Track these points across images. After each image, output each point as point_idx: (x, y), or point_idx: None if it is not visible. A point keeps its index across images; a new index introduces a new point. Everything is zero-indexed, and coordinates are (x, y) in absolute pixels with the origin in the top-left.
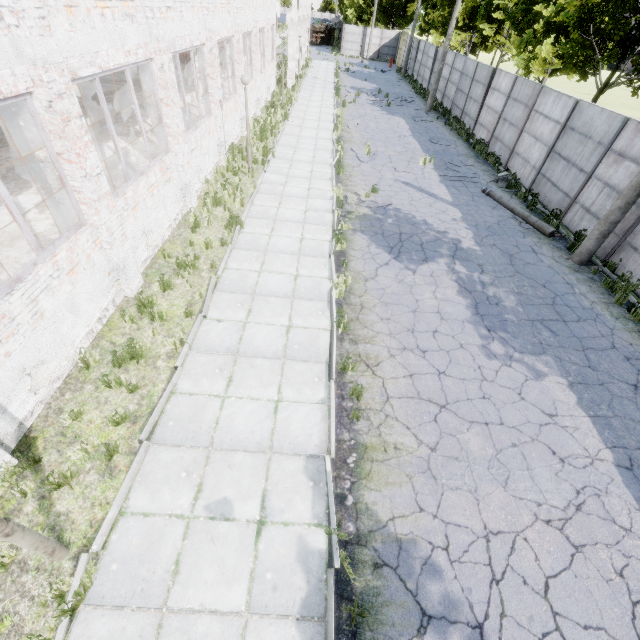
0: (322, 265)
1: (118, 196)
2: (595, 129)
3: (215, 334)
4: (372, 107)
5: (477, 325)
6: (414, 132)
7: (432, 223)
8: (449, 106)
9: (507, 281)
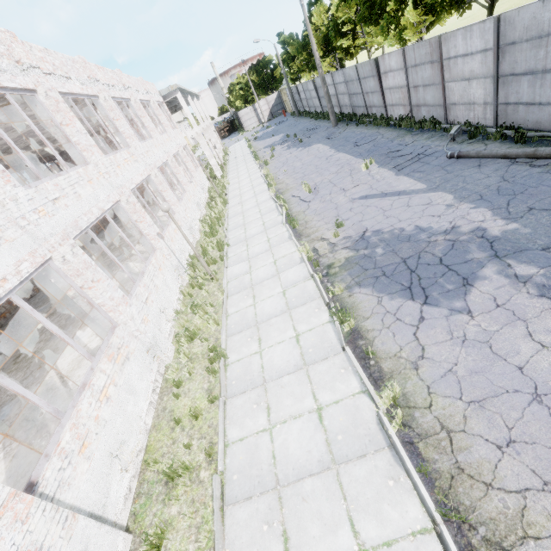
0: (341, 369)
1: (49, 456)
2: (549, 23)
3: None
4: (289, 151)
5: None
6: (336, 147)
7: (428, 225)
8: (350, 111)
9: None
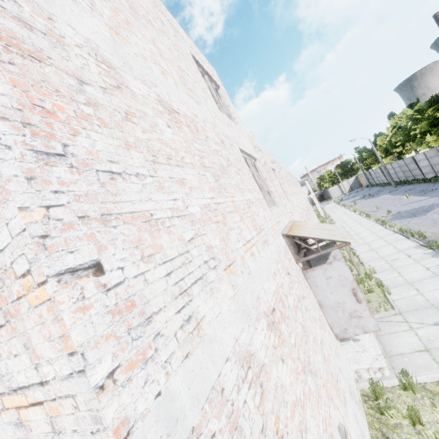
0: (385, 230)
1: None
2: None
3: (362, 250)
4: (365, 200)
5: None
6: (393, 194)
7: (424, 205)
8: (405, 179)
9: None
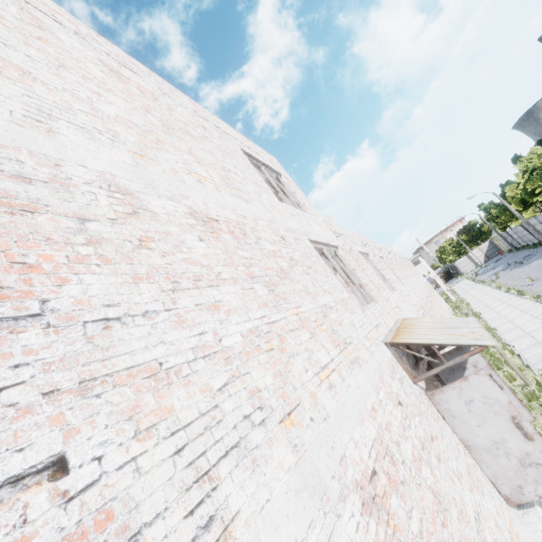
0: None
1: None
2: None
3: (524, 346)
4: (512, 271)
5: None
6: None
7: None
8: None
9: None
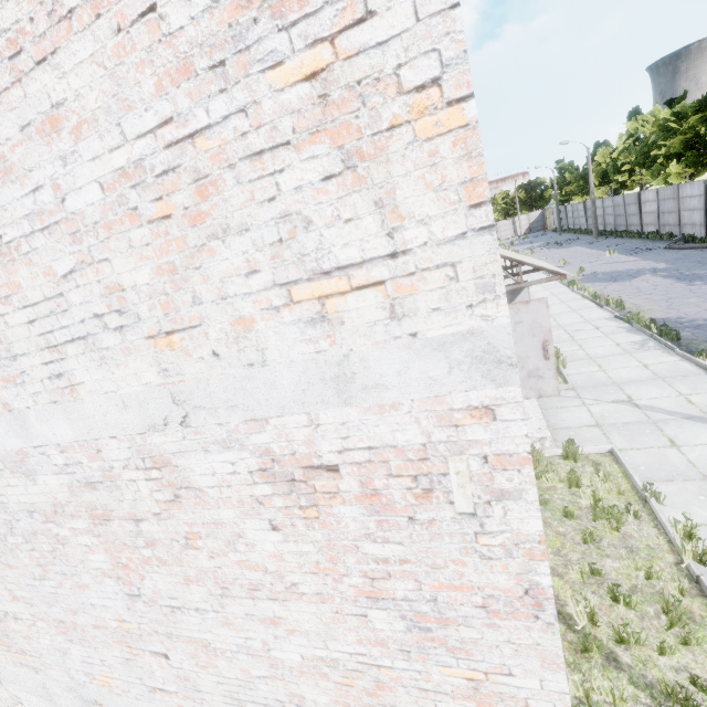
0: (570, 294)
1: None
2: None
3: None
4: (548, 250)
5: (681, 282)
6: (591, 248)
7: (631, 268)
8: (613, 228)
9: (698, 268)
